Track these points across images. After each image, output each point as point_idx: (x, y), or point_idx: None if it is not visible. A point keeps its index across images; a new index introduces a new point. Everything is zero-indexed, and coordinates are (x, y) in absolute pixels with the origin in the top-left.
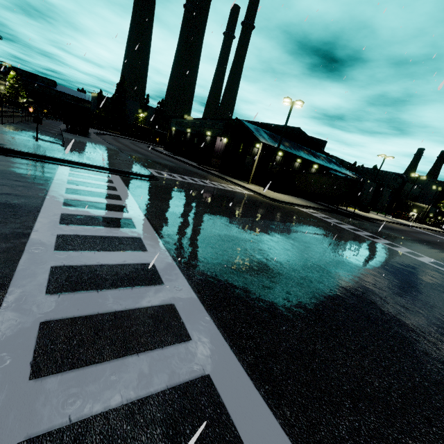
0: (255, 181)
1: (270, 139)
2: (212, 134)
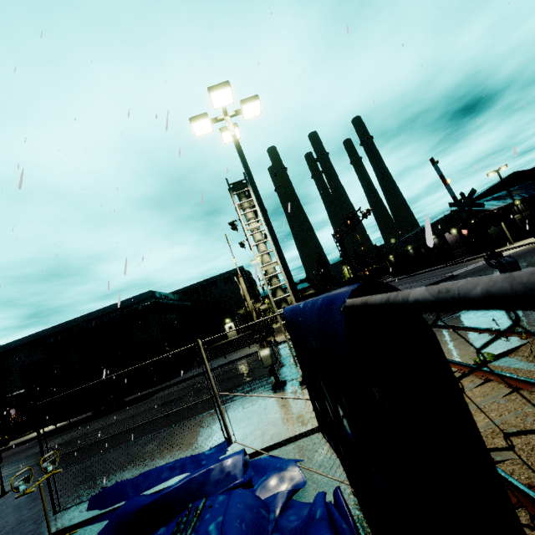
0: (514, 240)
1: (498, 202)
2: (437, 236)
